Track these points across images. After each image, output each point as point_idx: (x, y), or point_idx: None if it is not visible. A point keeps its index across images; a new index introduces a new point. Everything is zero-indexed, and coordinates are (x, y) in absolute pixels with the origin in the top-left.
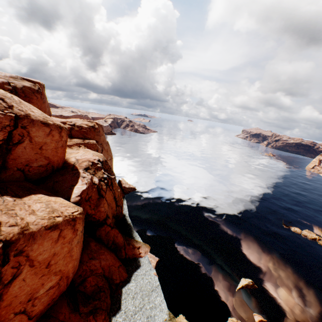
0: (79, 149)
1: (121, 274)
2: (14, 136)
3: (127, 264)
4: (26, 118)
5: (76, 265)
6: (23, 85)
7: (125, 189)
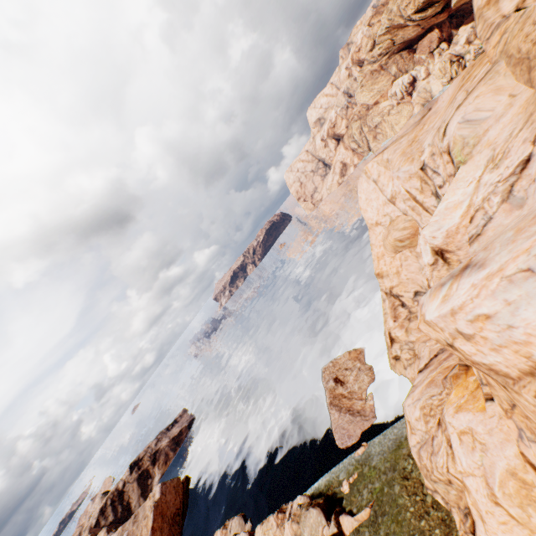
0: None
1: None
2: None
3: None
4: None
5: None
6: None
7: None
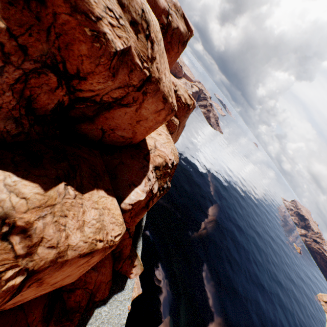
0: None
1: (104, 292)
2: (127, 96)
3: (115, 280)
4: (155, 83)
5: None
6: (177, 26)
7: None
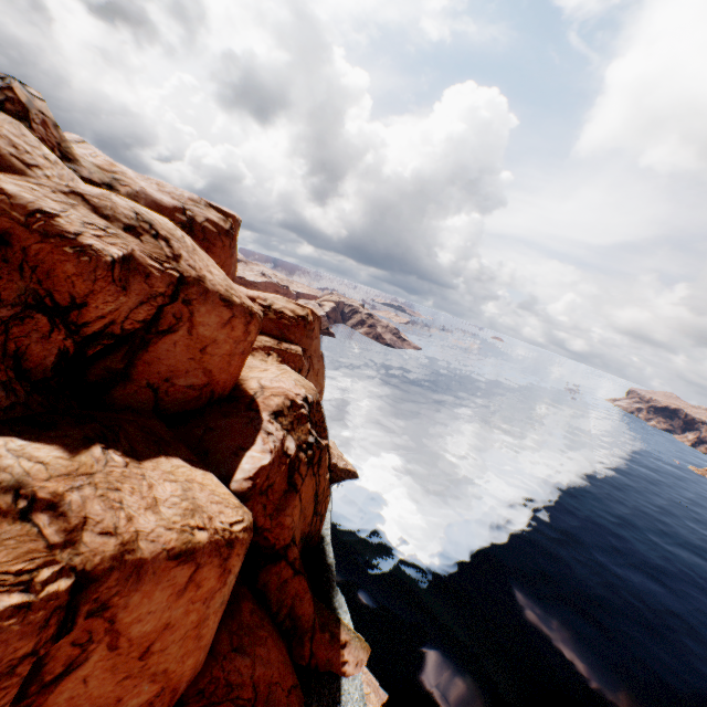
0: (266, 360)
1: None
2: (165, 317)
3: (309, 688)
4: (197, 284)
5: (200, 662)
6: (206, 218)
7: (334, 470)
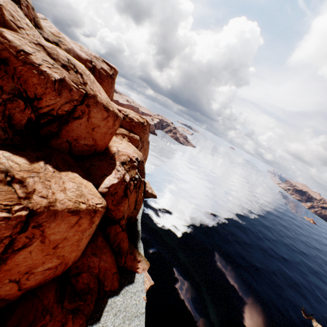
0: (122, 140)
1: (113, 282)
2: (77, 111)
3: (122, 274)
4: (93, 98)
5: (78, 255)
6: (101, 67)
7: (146, 193)
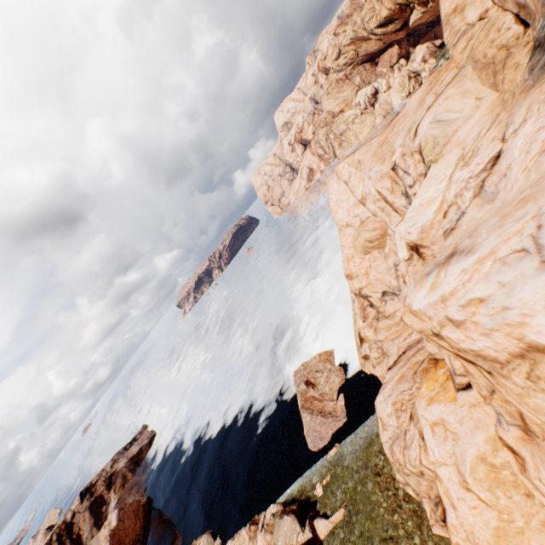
0: None
1: None
2: None
3: None
4: None
5: None
6: None
7: None
